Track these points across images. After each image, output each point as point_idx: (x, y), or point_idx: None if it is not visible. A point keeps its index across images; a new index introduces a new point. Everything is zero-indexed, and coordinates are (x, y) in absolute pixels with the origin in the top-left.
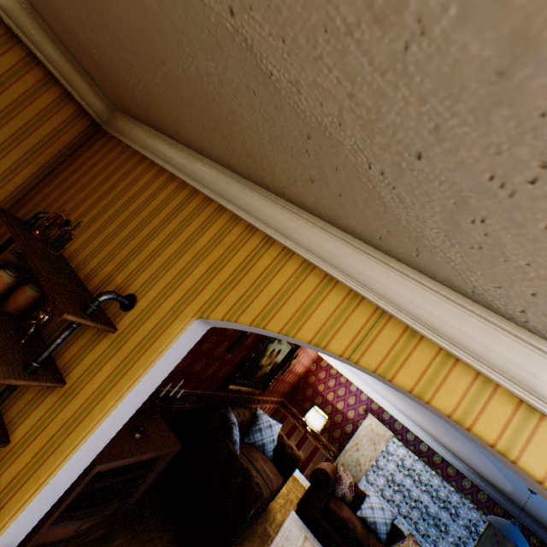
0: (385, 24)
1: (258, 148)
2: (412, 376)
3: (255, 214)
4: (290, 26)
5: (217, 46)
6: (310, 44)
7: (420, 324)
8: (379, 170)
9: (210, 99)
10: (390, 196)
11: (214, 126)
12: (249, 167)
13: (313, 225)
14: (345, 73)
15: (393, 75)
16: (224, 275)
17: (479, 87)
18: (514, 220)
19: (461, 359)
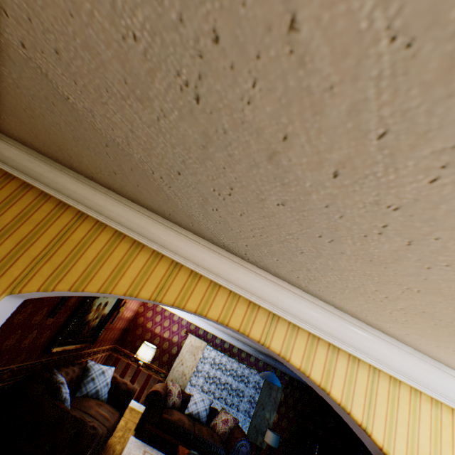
0: (144, 104)
1: (63, 141)
2: (196, 302)
3: (67, 193)
4: (80, 77)
5: (9, 59)
6: (98, 93)
7: (199, 268)
8: (159, 176)
9: (4, 91)
10: (169, 191)
11: (10, 112)
12: (56, 153)
13: (121, 203)
14: (126, 118)
15: (155, 130)
16: (36, 250)
17: (197, 149)
18: (229, 210)
19: (222, 285)
